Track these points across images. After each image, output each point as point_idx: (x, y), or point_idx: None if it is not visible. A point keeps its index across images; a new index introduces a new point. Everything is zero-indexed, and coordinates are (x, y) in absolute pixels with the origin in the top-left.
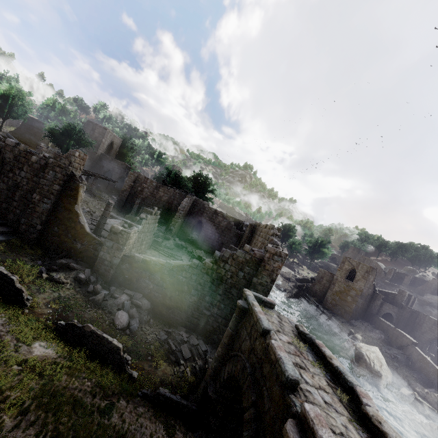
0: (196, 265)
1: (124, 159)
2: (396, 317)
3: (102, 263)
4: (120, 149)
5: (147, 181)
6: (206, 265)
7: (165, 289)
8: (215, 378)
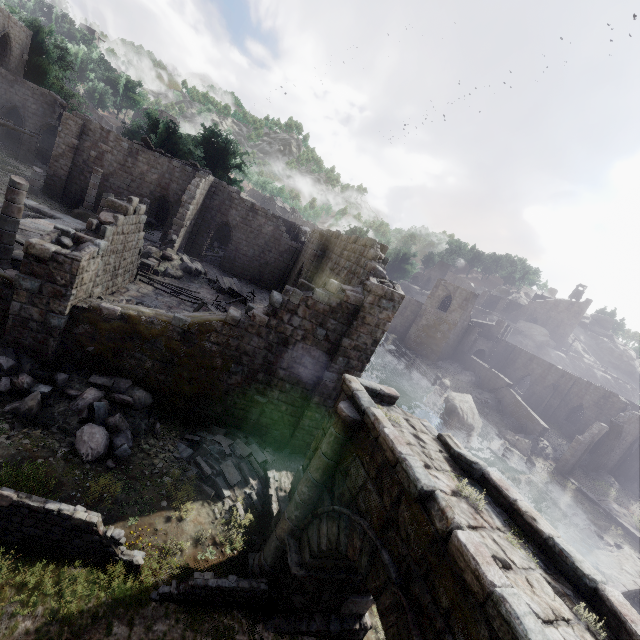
0: (237, 321)
1: (46, 82)
2: (489, 353)
3: (25, 327)
4: (33, 57)
5: (108, 138)
6: (256, 320)
7: (179, 366)
8: (299, 536)
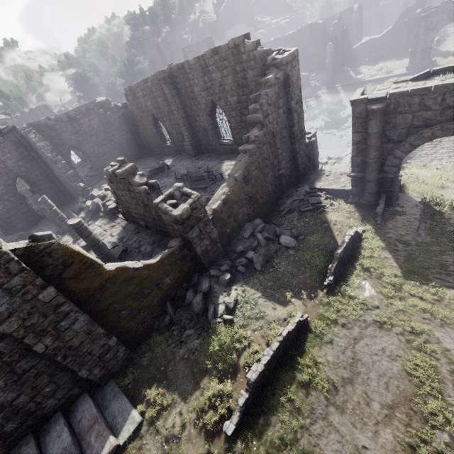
0: (255, 148)
1: None
2: None
3: (208, 253)
4: None
5: None
6: (260, 138)
7: (253, 196)
8: (382, 170)
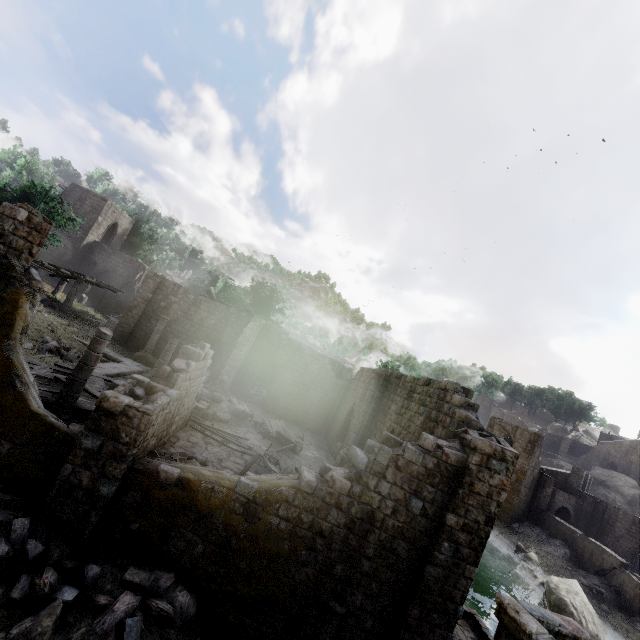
0: (313, 488)
1: (135, 253)
2: (574, 512)
3: (68, 496)
4: (130, 237)
5: (178, 291)
6: (336, 487)
7: (236, 552)
8: None
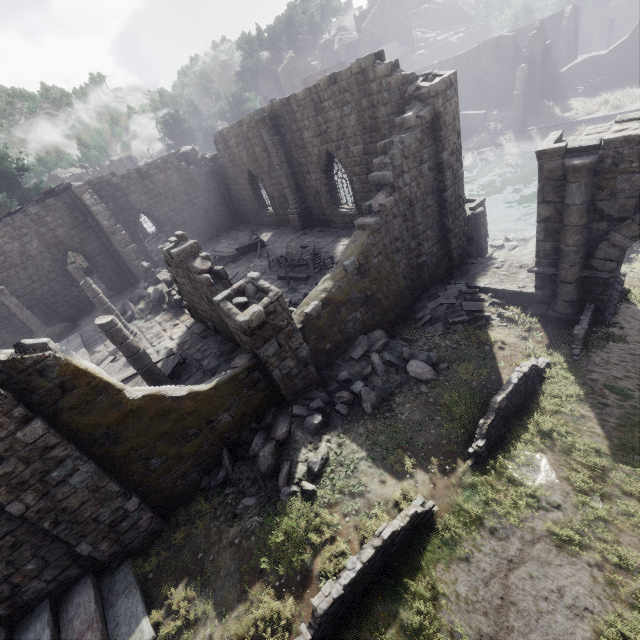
0: (379, 222)
1: None
2: None
3: (292, 379)
4: None
5: None
6: (388, 208)
7: (373, 295)
8: (588, 265)
